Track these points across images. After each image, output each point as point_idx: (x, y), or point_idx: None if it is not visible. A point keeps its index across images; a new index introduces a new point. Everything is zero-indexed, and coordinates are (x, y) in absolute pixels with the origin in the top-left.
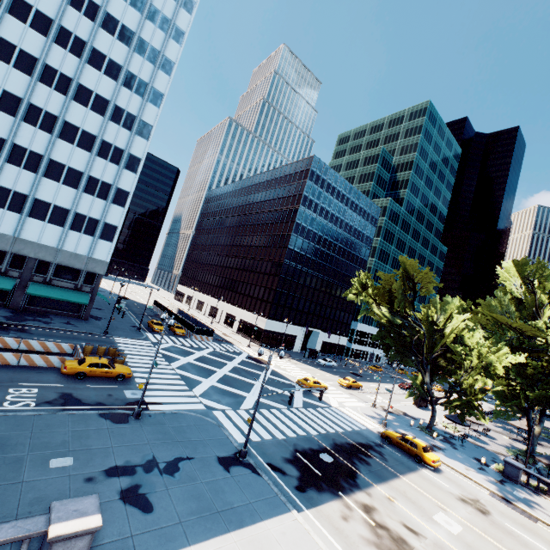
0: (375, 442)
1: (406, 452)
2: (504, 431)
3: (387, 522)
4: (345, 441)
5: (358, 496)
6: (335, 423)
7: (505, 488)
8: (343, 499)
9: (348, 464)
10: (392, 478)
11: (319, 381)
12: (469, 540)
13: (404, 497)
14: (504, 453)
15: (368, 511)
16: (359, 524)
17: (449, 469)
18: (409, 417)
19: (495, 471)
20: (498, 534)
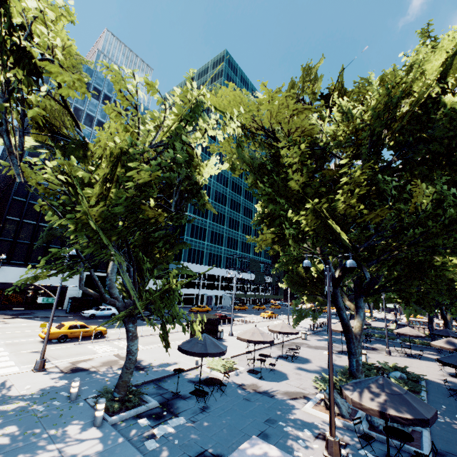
0: None
1: None
2: None
3: None
4: None
5: None
6: None
7: None
8: None
9: None
10: None
11: None
12: None
13: None
14: (309, 390)
15: None
16: None
17: None
18: None
19: None
20: None
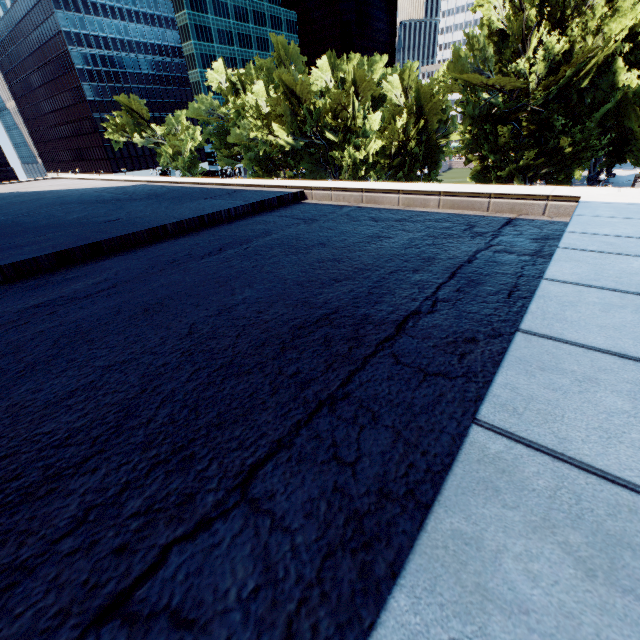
0: None
1: None
2: None
3: None
4: None
5: None
6: None
7: None
8: None
9: None
10: None
11: None
12: None
13: None
14: None
15: None
16: None
17: None
18: None
19: None
20: None
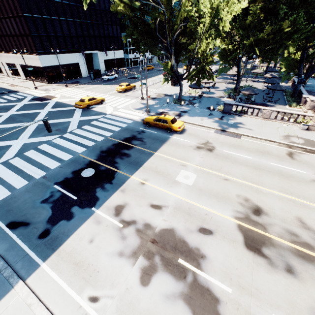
0: (139, 130)
1: (161, 128)
2: (223, 80)
3: (135, 213)
4: (112, 143)
5: (112, 200)
6: (106, 129)
7: (224, 122)
8: (94, 215)
9: (109, 167)
10: (147, 159)
11: (94, 98)
12: (201, 184)
13: (155, 173)
14: (223, 95)
15: (118, 213)
16: (106, 237)
17: (190, 126)
18: (167, 96)
19: (218, 111)
20: (219, 164)
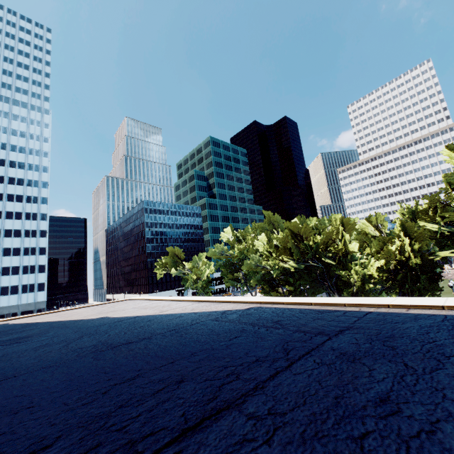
0: None
1: None
2: None
3: None
4: None
5: None
6: None
7: None
8: None
9: None
10: None
11: None
12: None
13: None
14: None
15: None
16: None
17: None
18: None
19: None
20: None
